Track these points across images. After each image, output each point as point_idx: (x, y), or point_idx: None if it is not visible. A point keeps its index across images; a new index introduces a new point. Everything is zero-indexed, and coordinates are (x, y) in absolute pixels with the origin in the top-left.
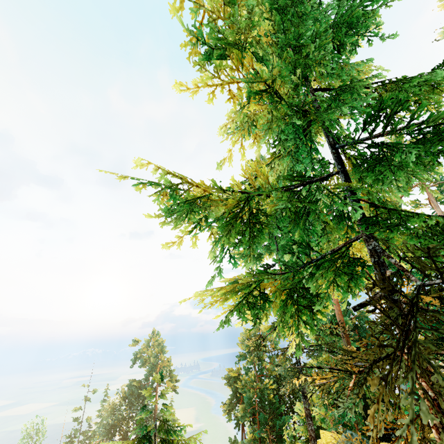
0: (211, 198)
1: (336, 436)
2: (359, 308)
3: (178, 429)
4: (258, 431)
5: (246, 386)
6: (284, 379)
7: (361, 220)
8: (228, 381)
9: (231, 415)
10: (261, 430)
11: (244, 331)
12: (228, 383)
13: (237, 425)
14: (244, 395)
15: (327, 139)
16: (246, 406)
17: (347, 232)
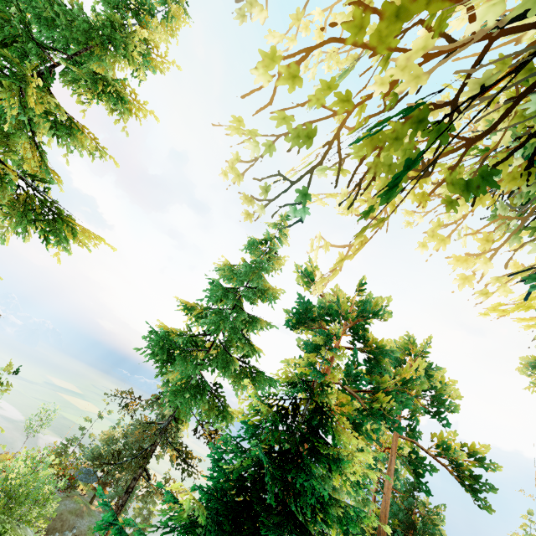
0: None
1: None
2: None
3: None
4: None
5: None
6: None
7: None
8: None
9: None
10: None
11: None
12: None
13: None
14: None
15: None
16: None
17: None
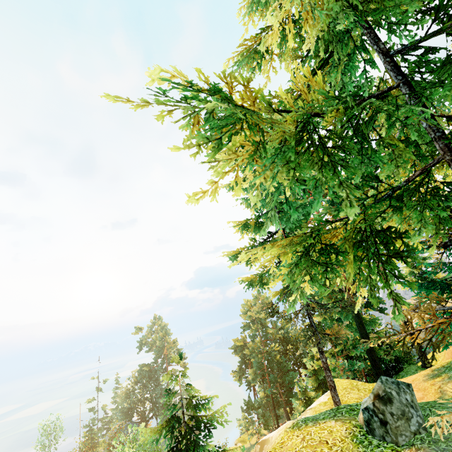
0: (261, 120)
1: (351, 381)
2: (451, 243)
3: (205, 404)
4: (270, 389)
5: (254, 352)
6: (287, 340)
7: (440, 137)
8: (235, 350)
9: (242, 379)
10: (272, 387)
11: (245, 303)
12: (236, 352)
13: (249, 387)
14: (252, 360)
15: (375, 46)
16: (256, 370)
17: (414, 160)
